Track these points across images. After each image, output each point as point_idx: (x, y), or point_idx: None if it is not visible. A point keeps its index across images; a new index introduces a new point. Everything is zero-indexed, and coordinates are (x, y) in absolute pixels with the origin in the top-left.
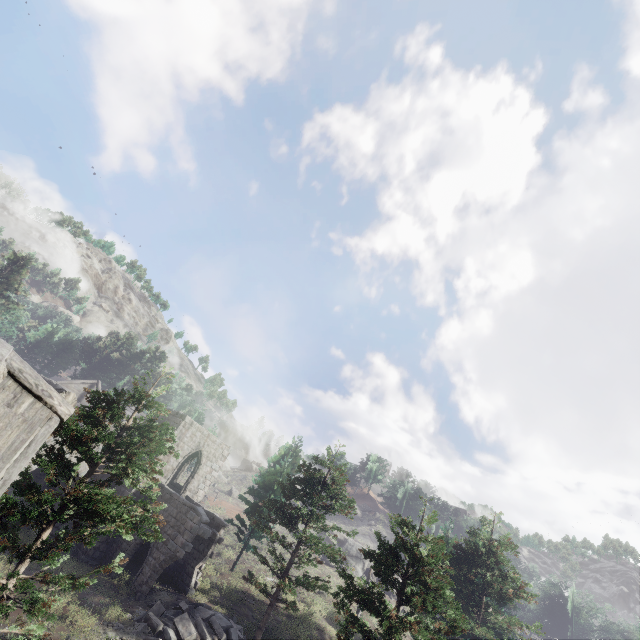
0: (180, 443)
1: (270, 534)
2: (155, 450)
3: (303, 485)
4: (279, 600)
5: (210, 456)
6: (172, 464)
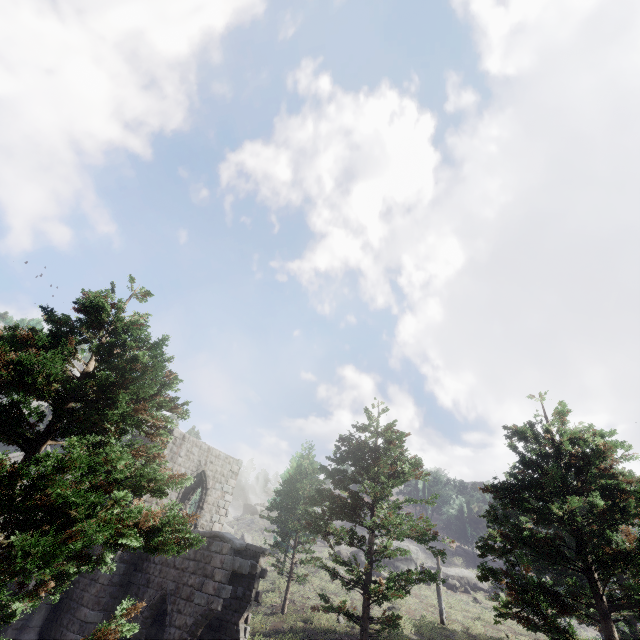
0: (174, 466)
1: (336, 530)
2: (145, 410)
3: (353, 459)
4: (372, 620)
5: (217, 476)
6: (170, 497)
